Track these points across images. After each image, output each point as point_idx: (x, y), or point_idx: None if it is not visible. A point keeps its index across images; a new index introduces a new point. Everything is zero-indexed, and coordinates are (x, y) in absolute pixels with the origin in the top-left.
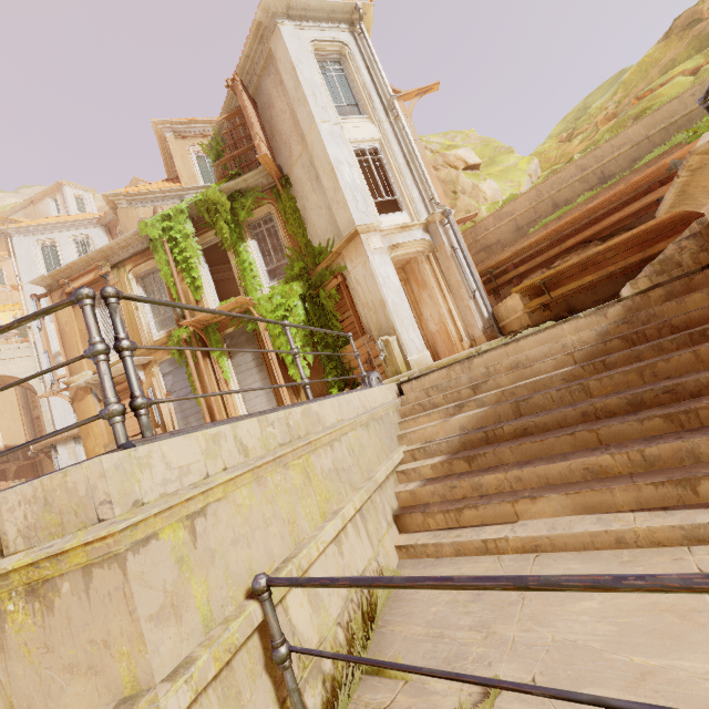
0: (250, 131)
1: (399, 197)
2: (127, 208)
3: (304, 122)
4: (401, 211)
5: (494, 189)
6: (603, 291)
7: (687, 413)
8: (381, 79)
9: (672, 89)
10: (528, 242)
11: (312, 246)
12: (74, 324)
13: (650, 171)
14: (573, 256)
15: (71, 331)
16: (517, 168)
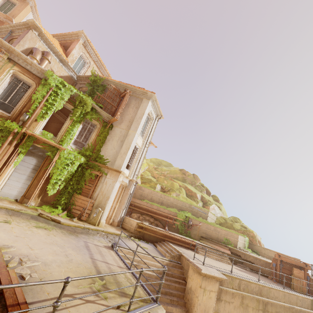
0: (120, 108)
1: (131, 166)
2: (36, 36)
3: (133, 126)
4: (128, 169)
5: (140, 172)
6: (151, 238)
7: (173, 300)
8: (151, 134)
9: (176, 185)
10: (144, 206)
11: (100, 152)
12: None
13: (171, 216)
14: (148, 217)
15: None
16: (144, 165)
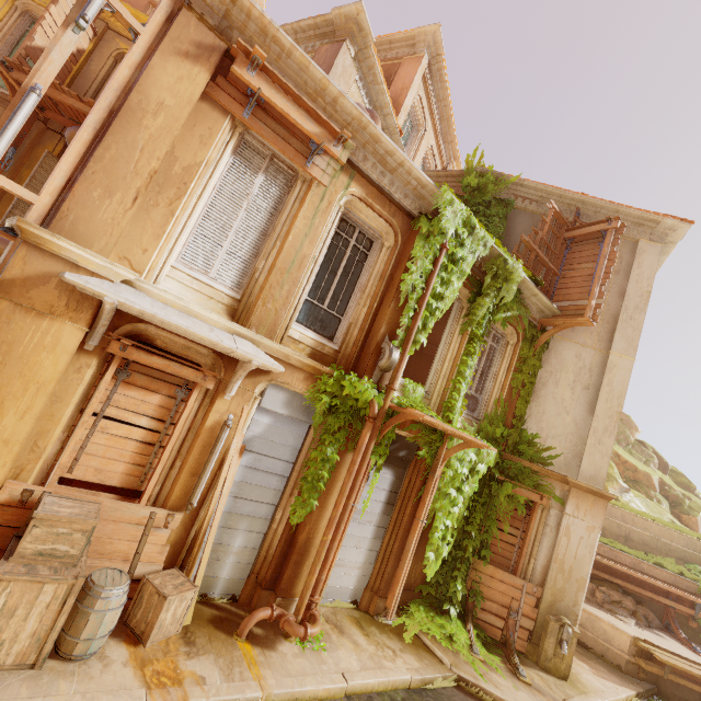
0: (597, 285)
1: None
2: (352, 61)
3: (621, 338)
4: None
5: None
6: (682, 691)
7: None
8: None
9: None
10: (607, 562)
11: (524, 425)
12: (176, 130)
13: (699, 602)
14: (615, 594)
15: (158, 137)
16: None
